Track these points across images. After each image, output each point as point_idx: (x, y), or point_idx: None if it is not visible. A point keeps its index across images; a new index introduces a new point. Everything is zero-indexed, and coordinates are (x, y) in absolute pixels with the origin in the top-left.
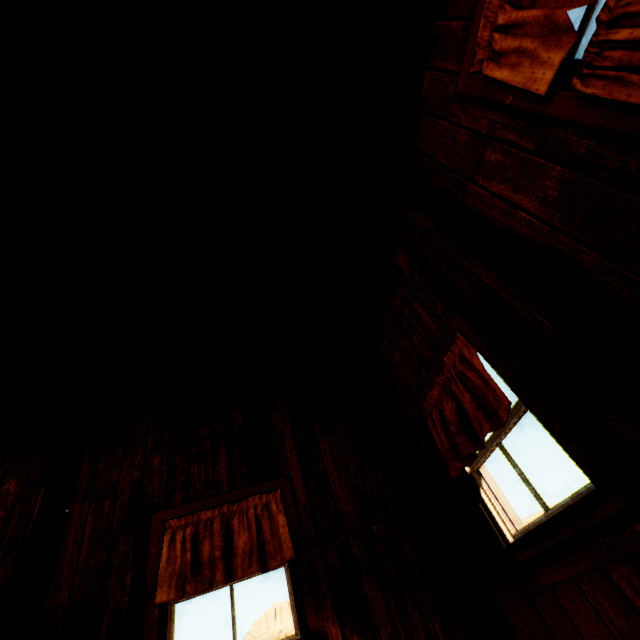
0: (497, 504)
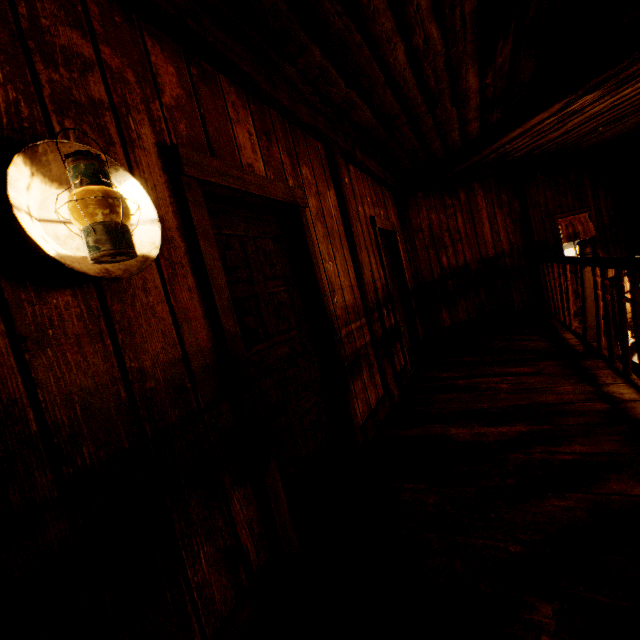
0: None
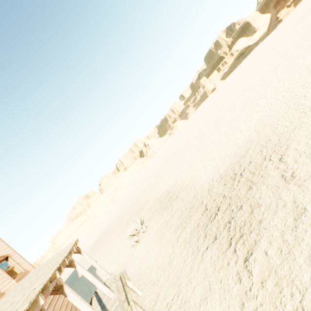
0: (17, 271)
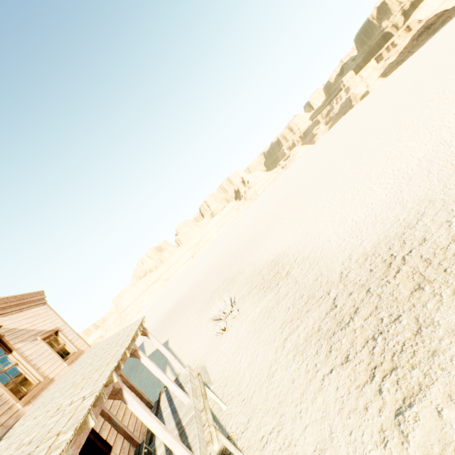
0: (69, 349)
